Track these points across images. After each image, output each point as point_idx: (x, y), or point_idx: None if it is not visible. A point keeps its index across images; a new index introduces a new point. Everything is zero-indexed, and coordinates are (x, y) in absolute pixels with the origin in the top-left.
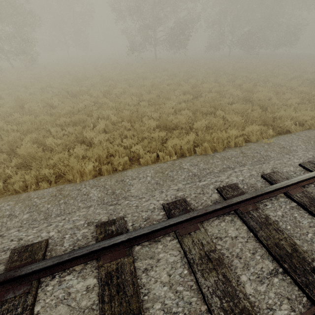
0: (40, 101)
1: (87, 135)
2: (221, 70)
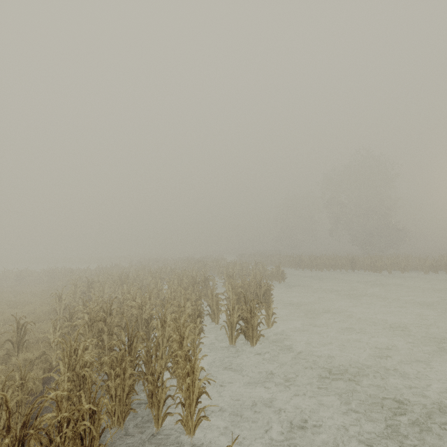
0: None
1: None
2: None
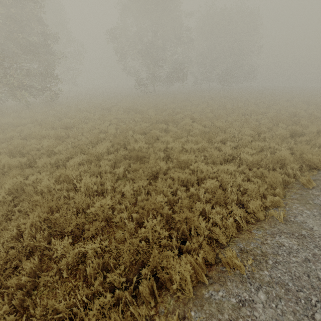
0: (144, 129)
1: (260, 144)
2: (232, 98)
